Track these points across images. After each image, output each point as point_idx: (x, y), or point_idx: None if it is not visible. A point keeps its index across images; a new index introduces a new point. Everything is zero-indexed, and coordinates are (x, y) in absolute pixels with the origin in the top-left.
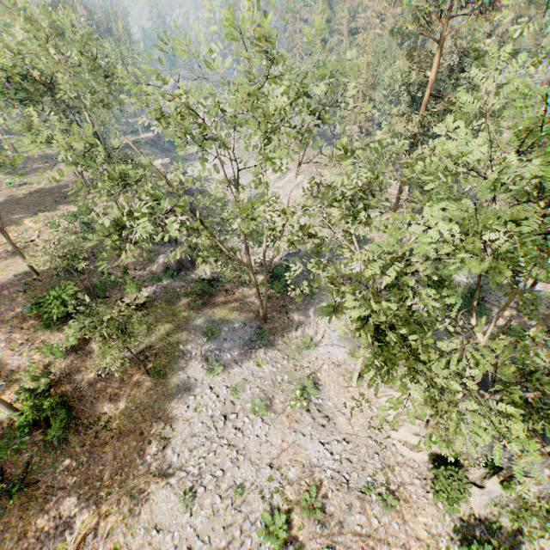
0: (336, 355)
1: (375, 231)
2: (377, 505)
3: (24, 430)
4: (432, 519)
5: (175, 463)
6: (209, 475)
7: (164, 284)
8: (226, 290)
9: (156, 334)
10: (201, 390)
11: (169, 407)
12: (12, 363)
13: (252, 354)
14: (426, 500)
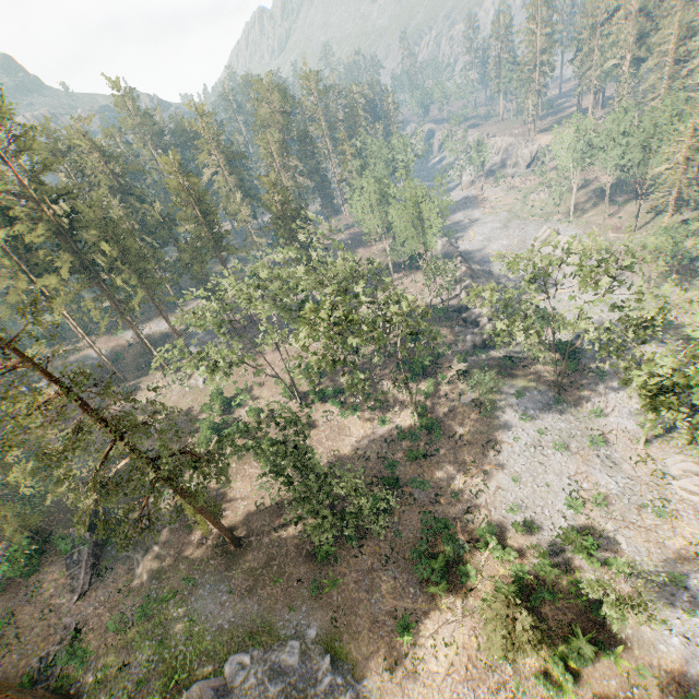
0: (625, 425)
1: (686, 314)
2: (651, 515)
3: (421, 431)
4: (697, 532)
5: (505, 464)
6: (528, 474)
7: (475, 358)
8: (523, 366)
9: (479, 392)
10: (516, 429)
11: (496, 435)
12: (399, 397)
13: (549, 414)
14: (695, 522)
